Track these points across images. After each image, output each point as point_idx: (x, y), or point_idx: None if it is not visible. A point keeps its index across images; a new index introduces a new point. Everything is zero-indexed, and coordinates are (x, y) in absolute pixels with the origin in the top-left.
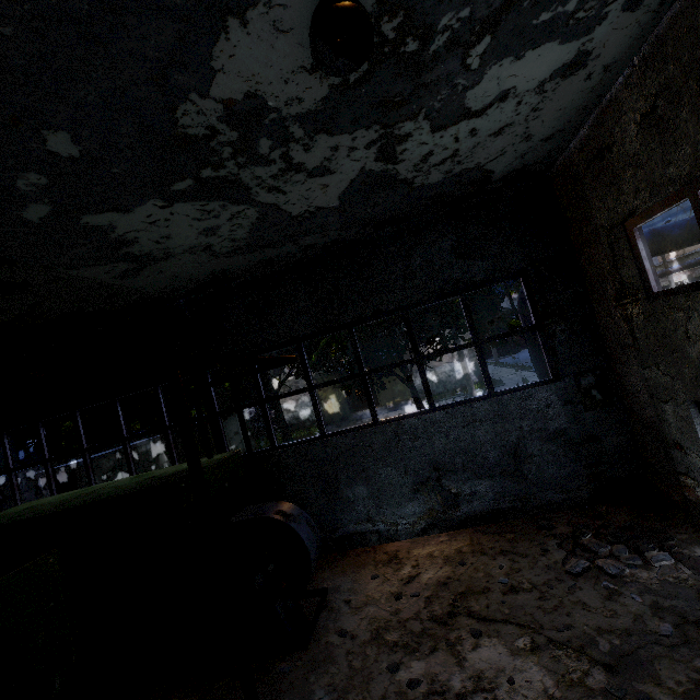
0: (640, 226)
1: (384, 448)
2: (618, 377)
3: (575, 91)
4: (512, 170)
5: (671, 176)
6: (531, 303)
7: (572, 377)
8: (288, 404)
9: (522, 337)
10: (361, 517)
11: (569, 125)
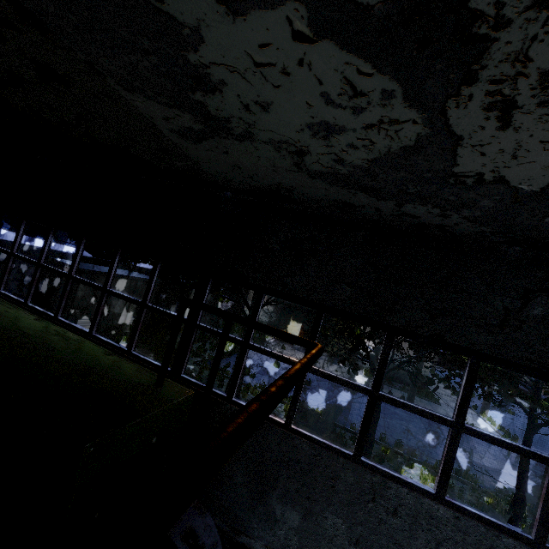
0: None
1: (348, 494)
2: None
3: None
4: None
5: None
6: None
7: None
8: None
9: (527, 414)
10: (275, 544)
11: None
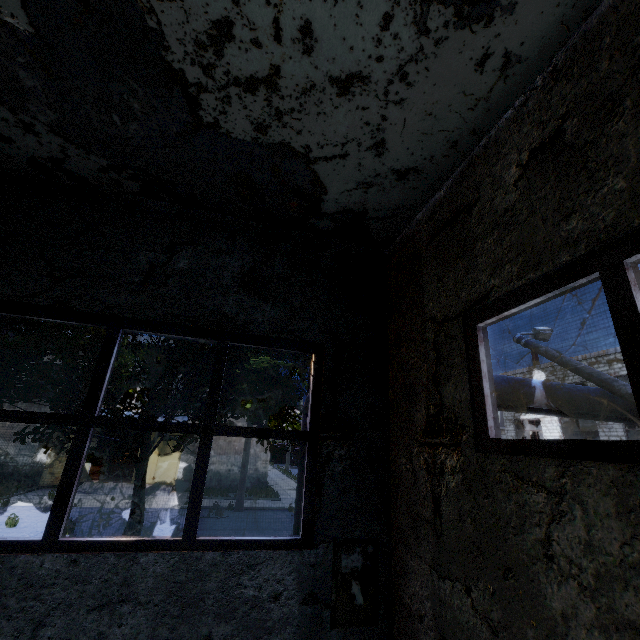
0: (485, 326)
1: None
2: (395, 569)
3: (459, 84)
4: (349, 207)
5: (570, 234)
6: (314, 396)
7: (331, 547)
8: (3, 439)
9: None
10: None
11: (429, 168)
